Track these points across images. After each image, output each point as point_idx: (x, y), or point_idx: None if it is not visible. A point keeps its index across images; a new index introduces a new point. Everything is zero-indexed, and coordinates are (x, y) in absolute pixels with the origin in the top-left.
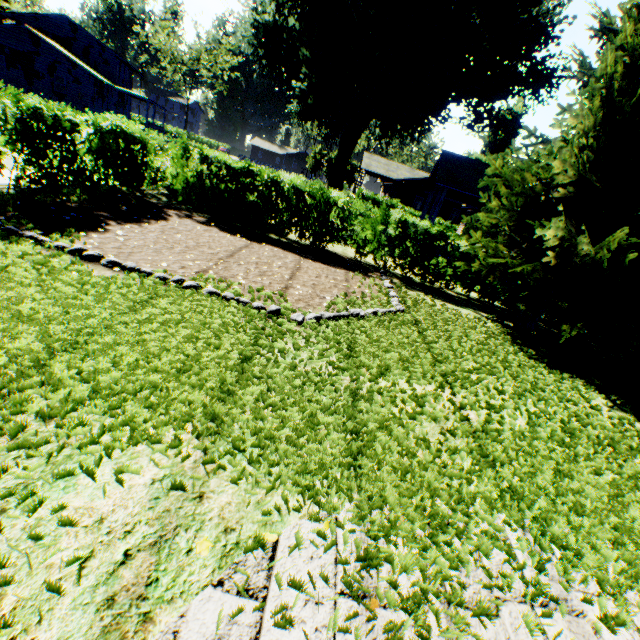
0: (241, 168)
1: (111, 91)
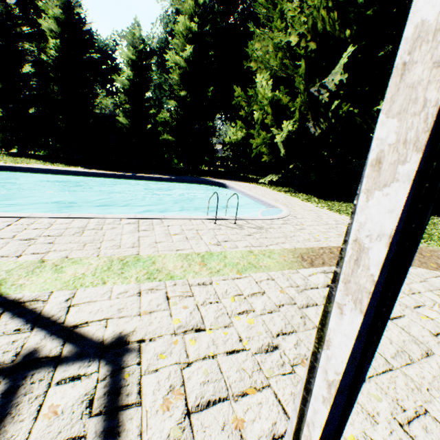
0: None
1: None
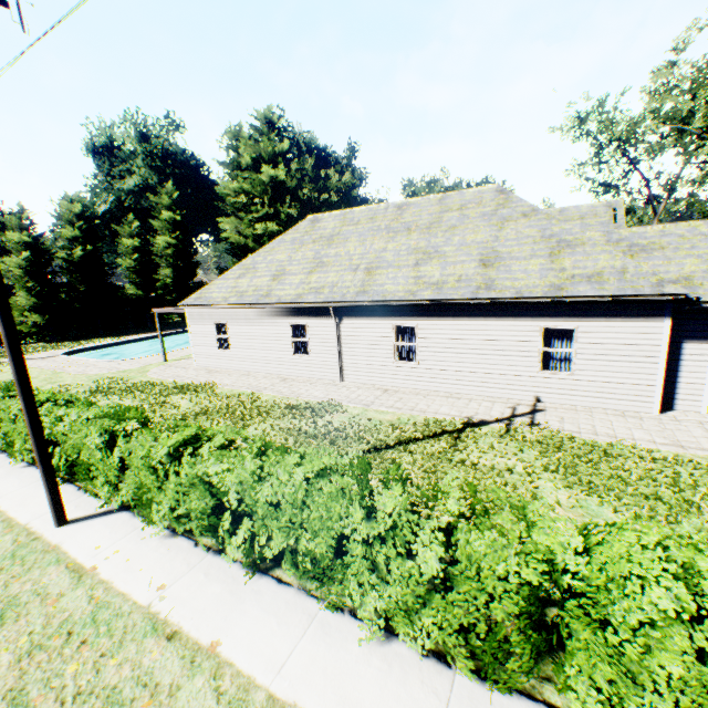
0: None
1: None
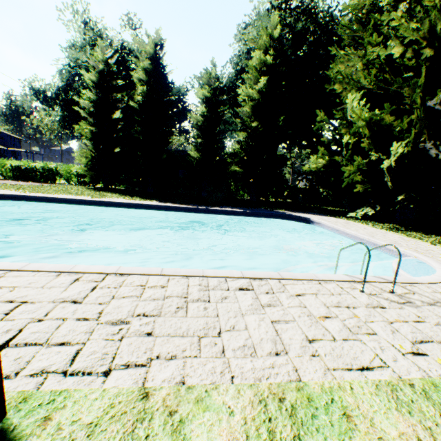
0: (21, 164)
1: (6, 151)
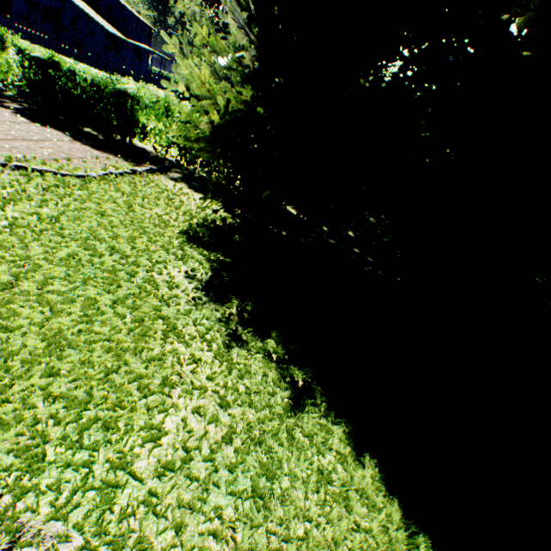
0: (46, 59)
1: (126, 45)
